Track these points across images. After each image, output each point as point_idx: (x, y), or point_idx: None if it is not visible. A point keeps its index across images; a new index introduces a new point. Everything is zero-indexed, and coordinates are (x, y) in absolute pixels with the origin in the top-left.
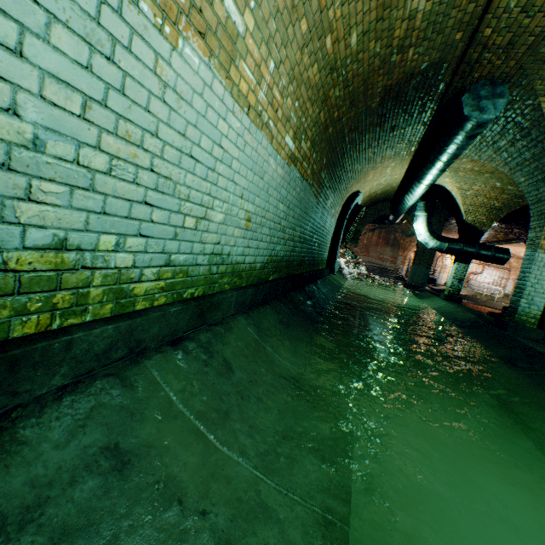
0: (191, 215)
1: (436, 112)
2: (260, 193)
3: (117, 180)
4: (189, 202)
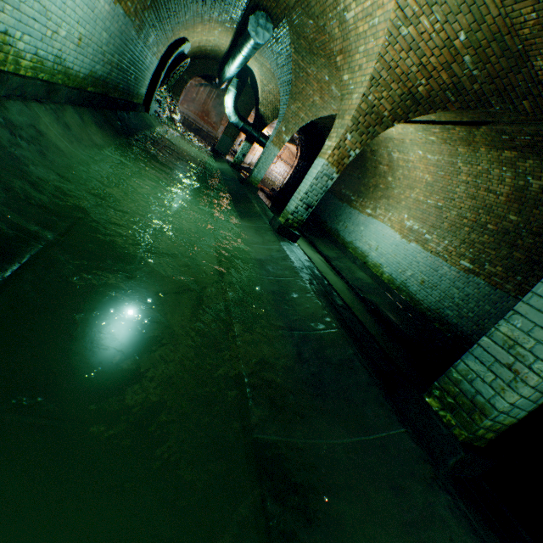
0: (51, 29)
1: (246, 10)
2: (91, 22)
3: (27, 7)
4: (51, 22)
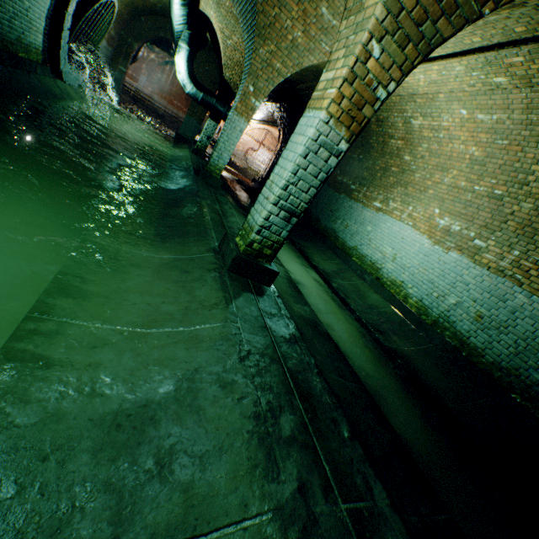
0: None
1: None
2: None
3: None
4: None
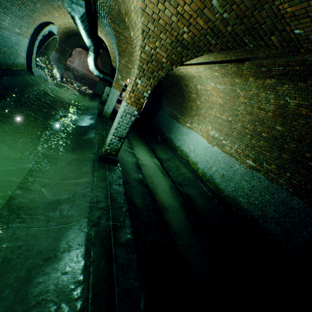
0: None
1: None
2: None
3: None
4: None
